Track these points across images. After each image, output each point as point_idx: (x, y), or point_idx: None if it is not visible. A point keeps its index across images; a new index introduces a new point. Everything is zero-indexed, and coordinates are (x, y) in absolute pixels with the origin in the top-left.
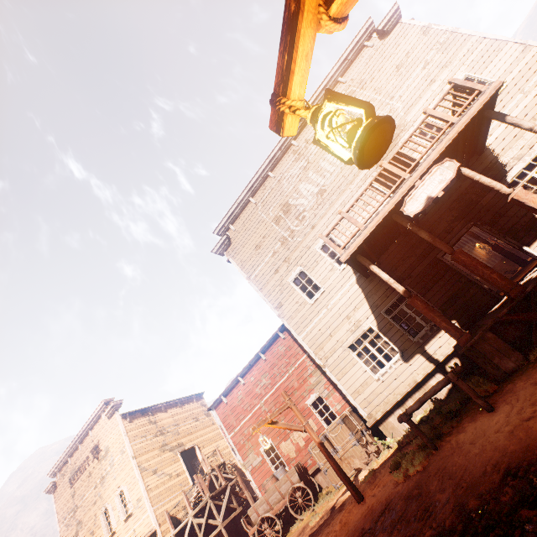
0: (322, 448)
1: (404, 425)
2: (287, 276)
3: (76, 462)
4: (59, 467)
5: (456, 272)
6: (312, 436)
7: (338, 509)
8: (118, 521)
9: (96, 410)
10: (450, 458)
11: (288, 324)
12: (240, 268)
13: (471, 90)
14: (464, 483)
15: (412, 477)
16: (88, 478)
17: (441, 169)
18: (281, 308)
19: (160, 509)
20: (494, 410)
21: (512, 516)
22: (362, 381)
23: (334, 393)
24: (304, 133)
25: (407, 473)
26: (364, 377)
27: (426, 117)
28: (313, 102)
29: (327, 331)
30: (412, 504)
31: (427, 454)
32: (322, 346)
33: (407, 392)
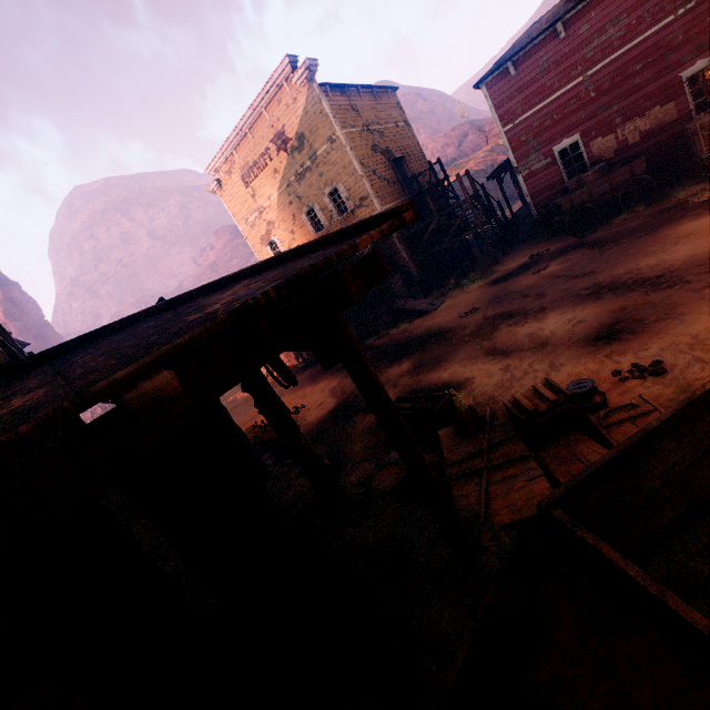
0: None
1: None
2: None
3: (248, 157)
4: (221, 163)
5: None
6: None
7: None
8: (330, 221)
9: (273, 75)
10: None
11: None
12: None
13: None
14: None
15: None
16: (273, 176)
17: None
18: None
19: None
20: None
21: None
22: None
23: None
24: None
25: None
26: None
27: None
28: None
29: None
30: None
31: None
32: None
33: None
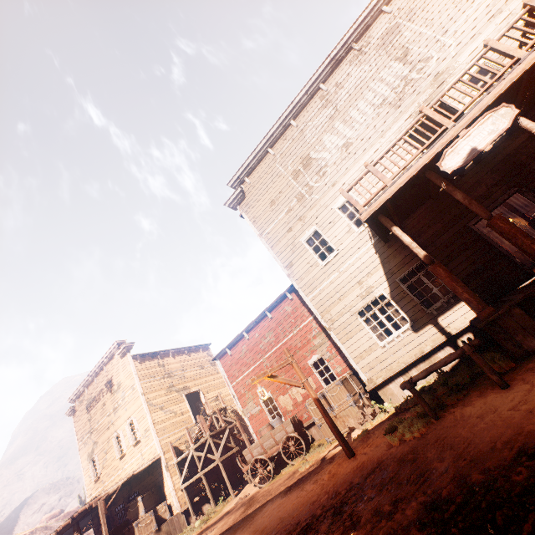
0: (319, 405)
1: (404, 393)
2: (300, 235)
3: (92, 393)
4: (78, 395)
5: (486, 243)
6: (310, 393)
7: (328, 461)
8: (128, 445)
9: (109, 349)
10: (452, 429)
11: (296, 284)
12: (252, 224)
13: None
14: (467, 456)
15: (408, 442)
16: (102, 407)
17: (495, 116)
18: (291, 268)
19: (165, 440)
20: (509, 388)
21: (525, 498)
22: (366, 347)
23: (336, 356)
24: (335, 76)
25: (403, 438)
26: (369, 344)
27: (486, 51)
28: (349, 37)
29: (336, 294)
30: (405, 468)
31: (426, 422)
32: (330, 309)
33: (412, 361)
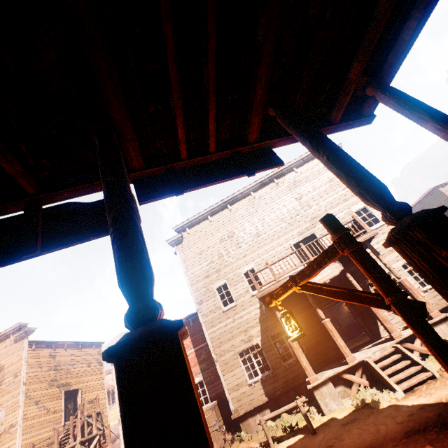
0: None
1: (257, 425)
2: (214, 283)
3: None
4: None
5: (323, 327)
6: None
7: None
8: None
9: (7, 329)
10: None
11: (202, 318)
12: (182, 262)
13: (362, 227)
14: None
15: None
16: None
17: (333, 266)
18: (201, 304)
19: (28, 440)
20: (315, 434)
21: None
22: (239, 381)
23: (214, 382)
24: (260, 190)
25: None
26: (242, 379)
27: None
28: (273, 174)
29: (228, 335)
30: None
31: None
32: (221, 344)
33: (267, 400)
